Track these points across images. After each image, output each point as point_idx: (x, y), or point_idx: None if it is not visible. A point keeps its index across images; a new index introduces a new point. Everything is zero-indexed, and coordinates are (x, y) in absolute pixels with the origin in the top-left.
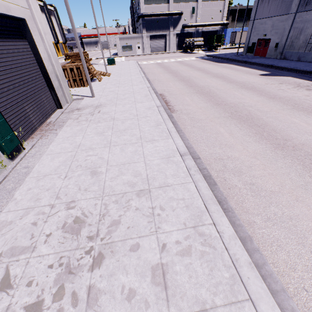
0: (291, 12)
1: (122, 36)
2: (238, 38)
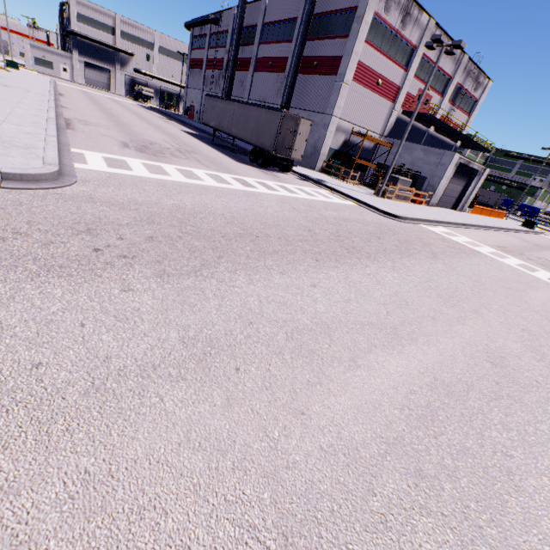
0: (201, 90)
1: (37, 45)
2: None
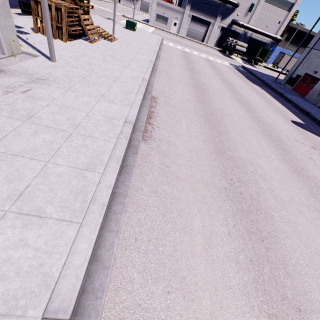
0: None
1: (161, 2)
2: (284, 61)
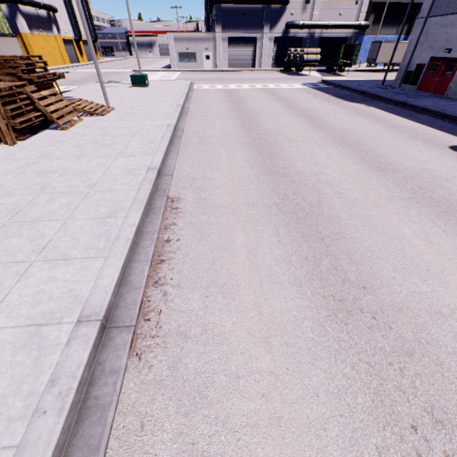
0: None
1: (180, 36)
2: (383, 53)
